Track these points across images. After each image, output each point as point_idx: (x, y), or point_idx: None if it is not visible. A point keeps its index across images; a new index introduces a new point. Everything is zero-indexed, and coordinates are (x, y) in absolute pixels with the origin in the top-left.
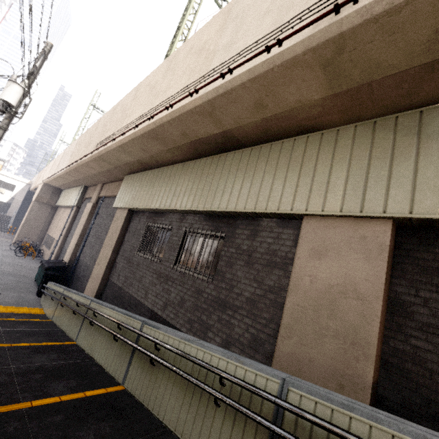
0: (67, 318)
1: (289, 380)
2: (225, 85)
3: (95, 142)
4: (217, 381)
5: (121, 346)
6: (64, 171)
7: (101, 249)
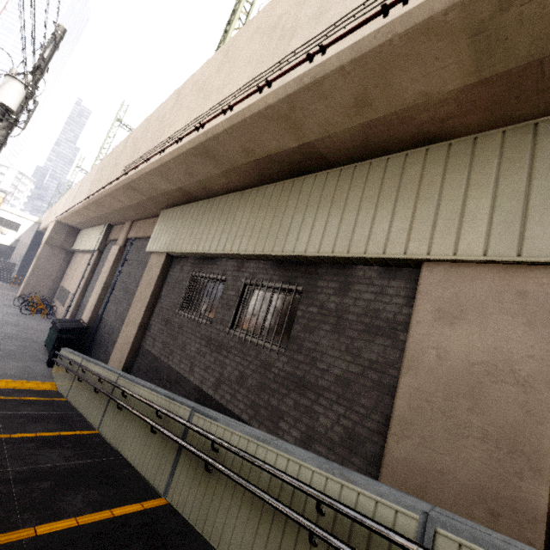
0: (87, 398)
1: (436, 516)
2: (313, 71)
3: (122, 165)
4: (310, 506)
5: (162, 440)
6: (82, 205)
7: (131, 306)
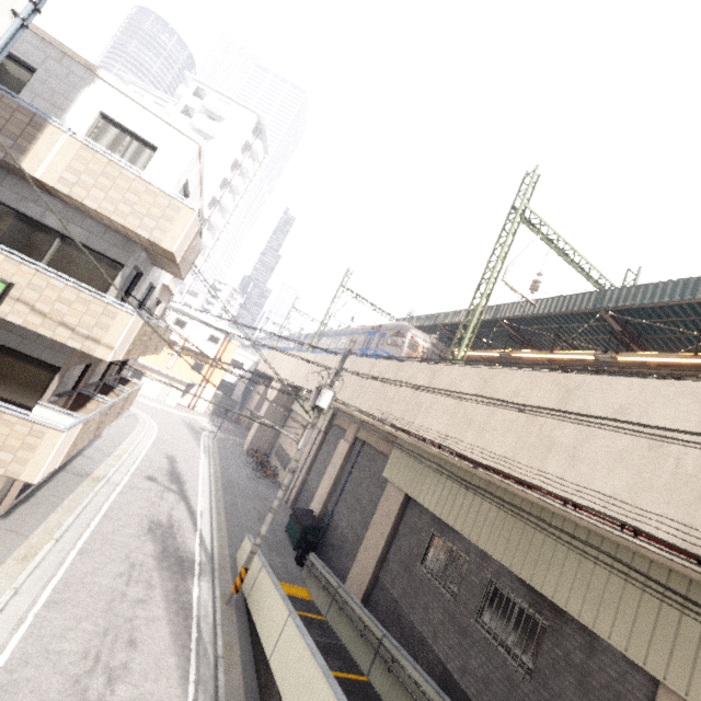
0: (350, 634)
1: None
2: (567, 514)
3: (371, 399)
4: None
5: None
6: None
7: (369, 529)
